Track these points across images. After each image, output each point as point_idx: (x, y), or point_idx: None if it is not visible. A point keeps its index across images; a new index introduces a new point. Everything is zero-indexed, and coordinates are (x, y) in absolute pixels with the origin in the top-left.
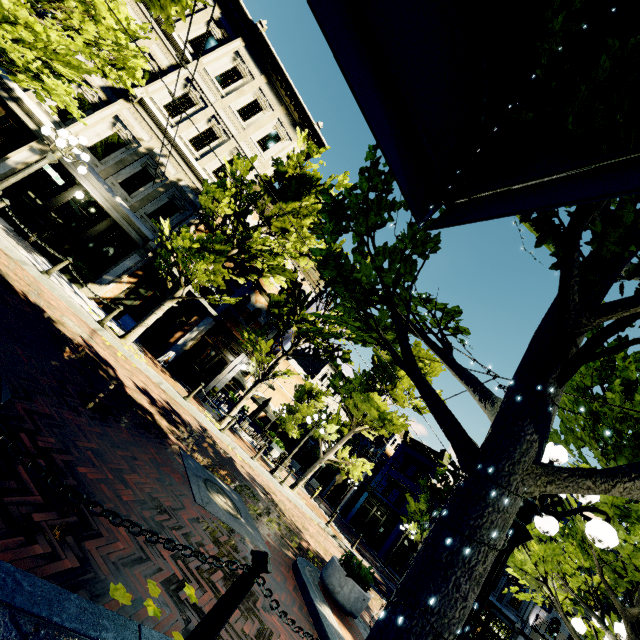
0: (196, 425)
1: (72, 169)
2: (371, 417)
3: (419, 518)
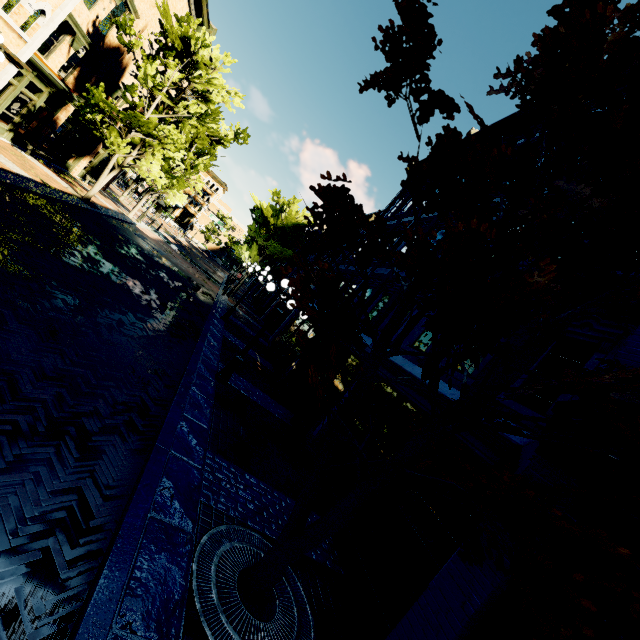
0: None
1: None
2: None
3: None
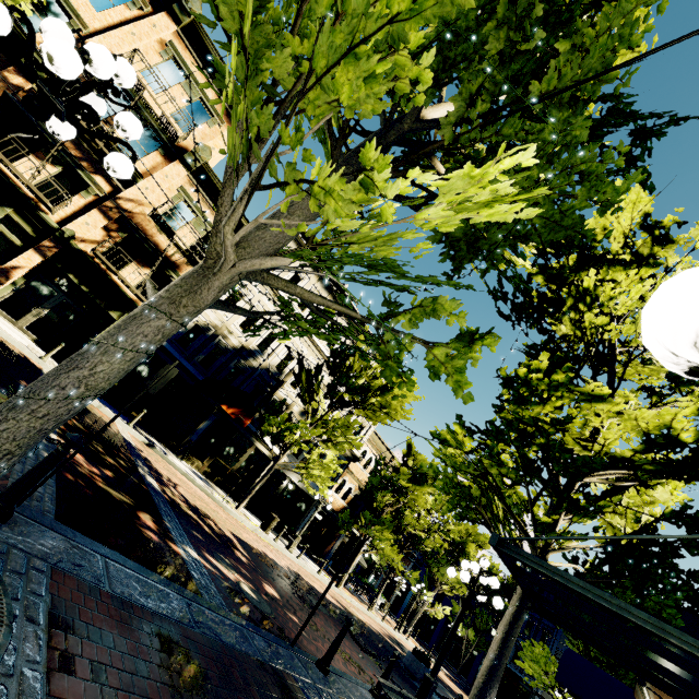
0: (387, 632)
1: (287, 471)
2: (452, 581)
3: (465, 620)
